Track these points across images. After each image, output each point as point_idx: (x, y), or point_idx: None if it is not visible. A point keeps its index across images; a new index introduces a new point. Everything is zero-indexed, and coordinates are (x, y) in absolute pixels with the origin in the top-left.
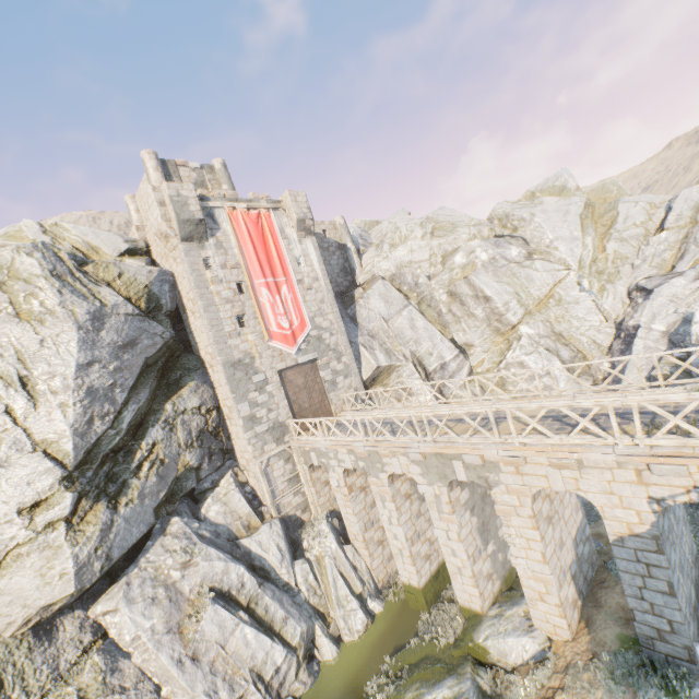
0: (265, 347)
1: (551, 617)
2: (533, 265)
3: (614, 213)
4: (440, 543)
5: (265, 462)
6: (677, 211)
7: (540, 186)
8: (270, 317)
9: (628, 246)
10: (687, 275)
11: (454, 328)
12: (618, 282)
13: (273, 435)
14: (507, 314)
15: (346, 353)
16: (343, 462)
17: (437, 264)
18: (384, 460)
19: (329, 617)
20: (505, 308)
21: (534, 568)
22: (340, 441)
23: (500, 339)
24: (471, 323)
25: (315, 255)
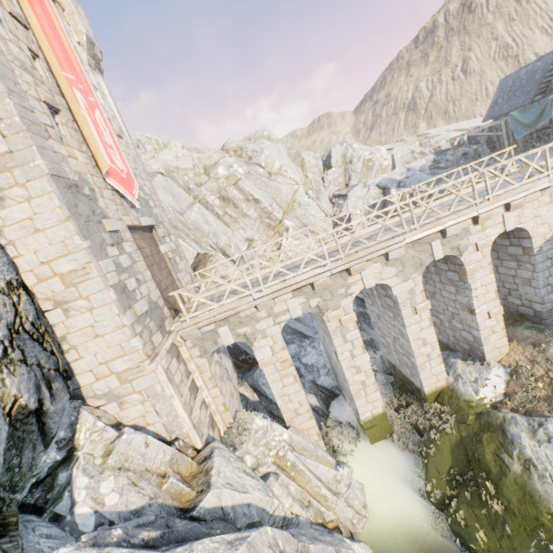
0: (102, 184)
1: (498, 343)
2: (277, 180)
3: (301, 159)
4: (411, 341)
5: (165, 361)
6: (335, 158)
7: (253, 134)
8: (96, 139)
9: (317, 176)
10: (360, 185)
11: (235, 227)
12: (323, 194)
13: (154, 320)
14: (274, 212)
15: (172, 232)
16: (284, 314)
17: (201, 175)
18: (351, 280)
19: (327, 524)
20: (271, 208)
21: (489, 308)
22: (289, 281)
23: (272, 232)
24: (247, 222)
25: (111, 100)
